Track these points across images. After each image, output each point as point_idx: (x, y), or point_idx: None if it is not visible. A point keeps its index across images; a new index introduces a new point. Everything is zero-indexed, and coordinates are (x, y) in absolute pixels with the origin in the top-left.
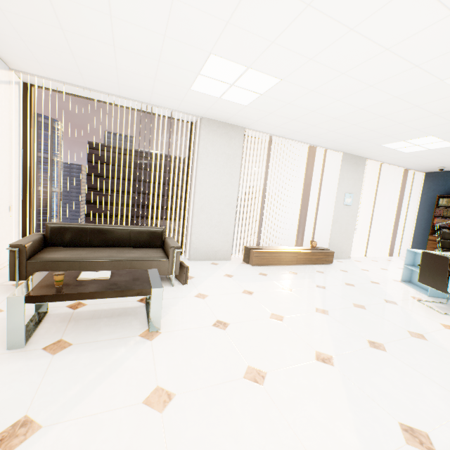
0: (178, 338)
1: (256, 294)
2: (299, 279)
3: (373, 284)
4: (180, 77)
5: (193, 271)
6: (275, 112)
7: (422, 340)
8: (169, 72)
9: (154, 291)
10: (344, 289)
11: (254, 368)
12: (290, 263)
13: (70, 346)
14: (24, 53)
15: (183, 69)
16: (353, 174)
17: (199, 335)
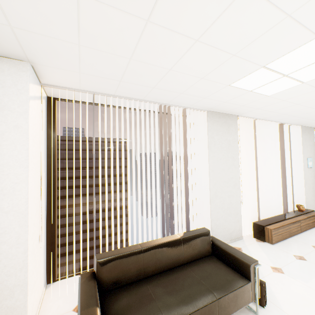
0: None
1: None
2: None
3: None
4: (234, 73)
5: None
6: (289, 99)
7: None
8: (229, 67)
9: None
10: None
11: None
12: (297, 232)
13: None
14: (70, 62)
15: (251, 62)
16: (308, 141)
17: None
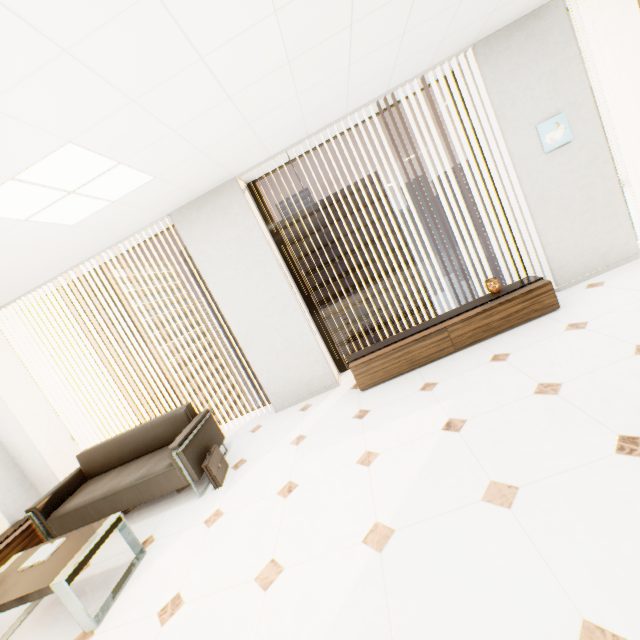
0: None
1: (297, 491)
2: (424, 408)
3: (633, 361)
4: (33, 233)
5: (258, 442)
6: (202, 147)
7: None
8: (14, 240)
9: (55, 587)
10: (512, 417)
11: None
12: (440, 354)
13: None
14: None
15: (7, 231)
16: (536, 66)
17: None
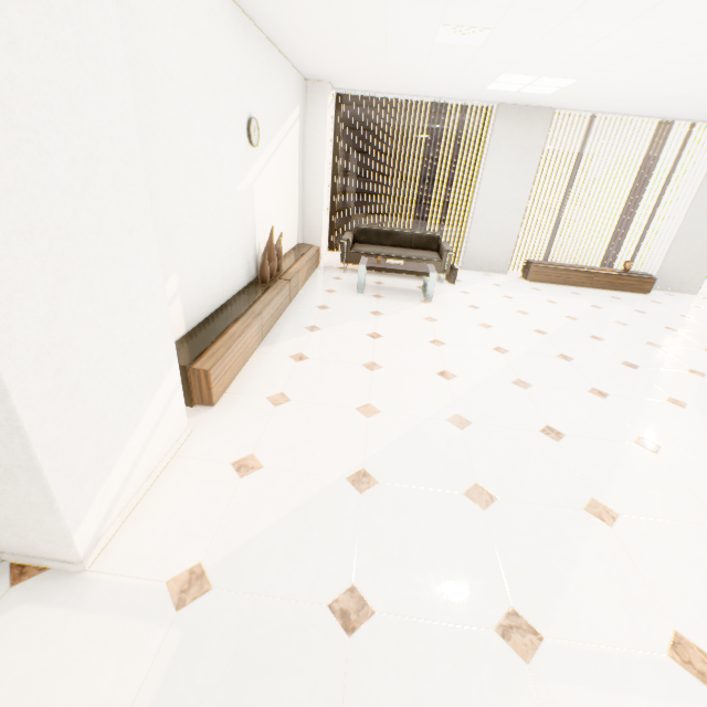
0: (442, 306)
1: (515, 299)
2: (576, 299)
3: (677, 317)
4: (475, 84)
5: (462, 277)
6: (587, 97)
7: (651, 347)
8: (464, 83)
9: (431, 275)
10: (624, 313)
11: (486, 324)
12: (581, 285)
13: (384, 298)
14: (351, 82)
15: (477, 81)
16: None
17: (456, 308)
